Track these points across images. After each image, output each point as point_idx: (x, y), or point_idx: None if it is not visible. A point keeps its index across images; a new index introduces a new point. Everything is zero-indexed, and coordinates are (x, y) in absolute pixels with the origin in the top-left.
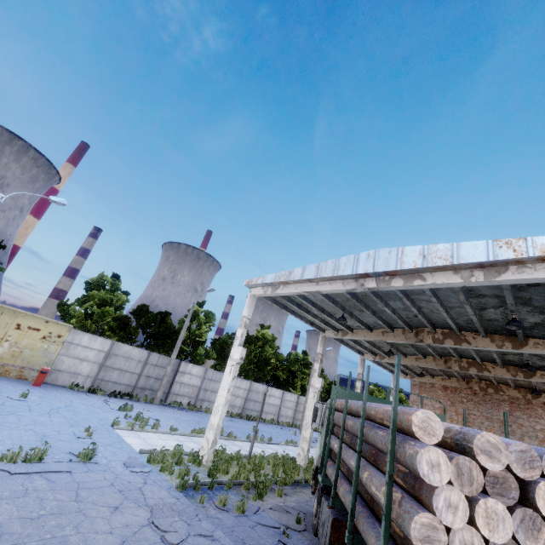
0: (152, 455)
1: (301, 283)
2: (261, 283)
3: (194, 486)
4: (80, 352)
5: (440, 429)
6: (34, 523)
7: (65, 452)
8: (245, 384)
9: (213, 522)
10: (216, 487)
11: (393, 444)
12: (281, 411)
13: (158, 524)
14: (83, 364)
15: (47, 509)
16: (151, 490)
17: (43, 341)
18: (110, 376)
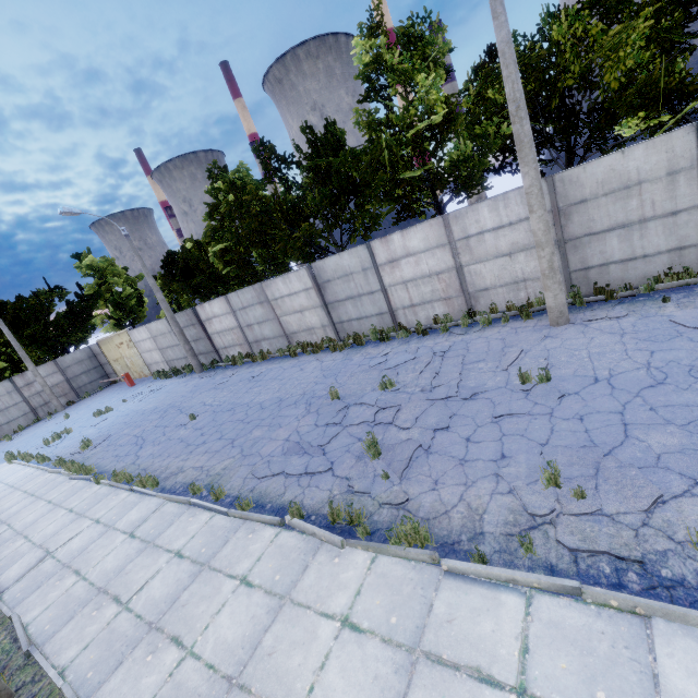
0: None
1: None
2: None
3: None
4: (145, 346)
5: None
6: None
7: None
8: (298, 280)
9: None
10: None
11: None
12: (473, 279)
13: None
14: (154, 354)
15: None
16: None
17: (130, 349)
18: (170, 356)
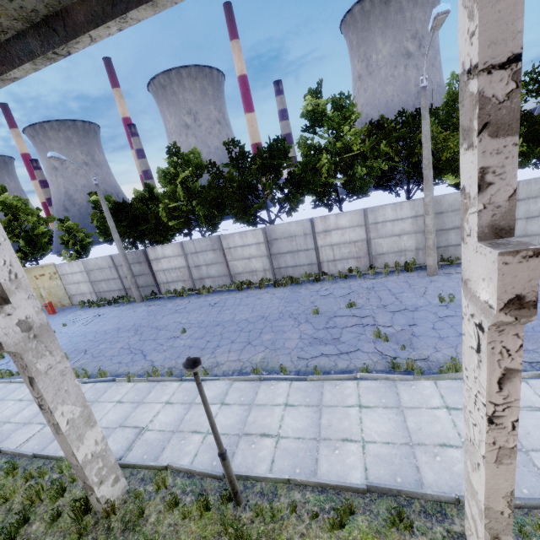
0: None
1: None
2: None
3: None
4: (73, 279)
5: None
6: None
7: None
8: (253, 236)
9: None
10: None
11: None
12: (376, 247)
13: None
14: (81, 286)
15: None
16: None
17: (52, 280)
18: (102, 288)
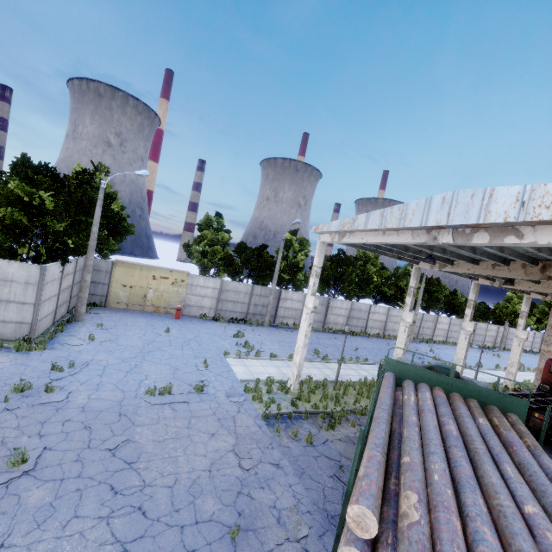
0: (250, 383)
1: (367, 232)
2: (326, 231)
3: (275, 416)
4: (200, 291)
5: (375, 528)
6: (160, 445)
7: (188, 384)
8: (346, 304)
9: (283, 451)
10: (296, 416)
11: (344, 511)
12: (387, 326)
13: (238, 452)
14: (204, 300)
15: (169, 434)
16: (241, 419)
17: (172, 286)
18: (226, 307)
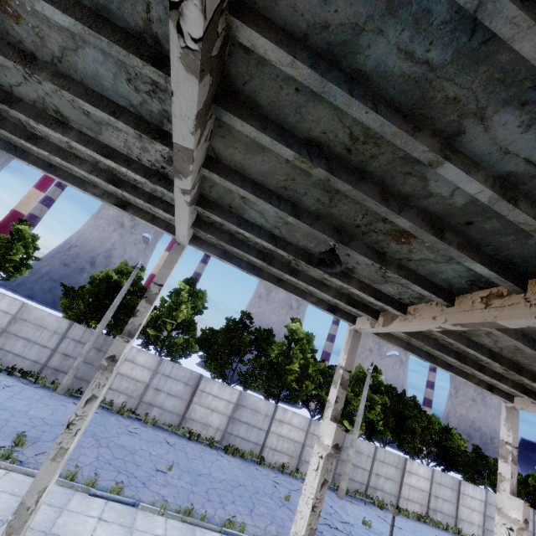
0: None
1: None
2: None
3: None
4: None
5: None
6: None
7: None
8: (229, 393)
9: None
10: None
11: None
12: (306, 454)
13: None
14: None
15: None
16: None
17: None
18: (12, 346)
